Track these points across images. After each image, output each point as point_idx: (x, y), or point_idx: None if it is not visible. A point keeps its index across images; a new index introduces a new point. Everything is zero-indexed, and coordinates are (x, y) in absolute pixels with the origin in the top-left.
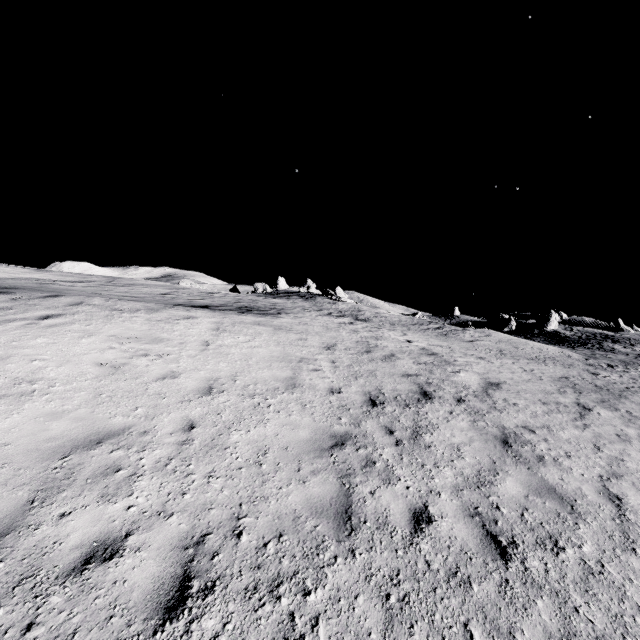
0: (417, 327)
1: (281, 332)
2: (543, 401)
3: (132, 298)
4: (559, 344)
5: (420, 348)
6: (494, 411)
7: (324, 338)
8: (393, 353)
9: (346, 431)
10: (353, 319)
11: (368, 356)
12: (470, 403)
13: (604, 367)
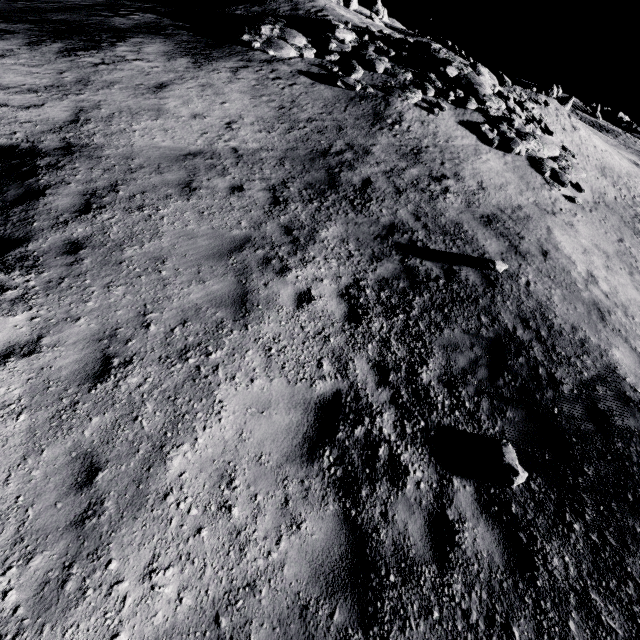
0: None
1: None
2: None
3: None
4: None
5: None
6: None
7: None
8: None
9: None
10: None
11: None
12: None
13: (637, 155)
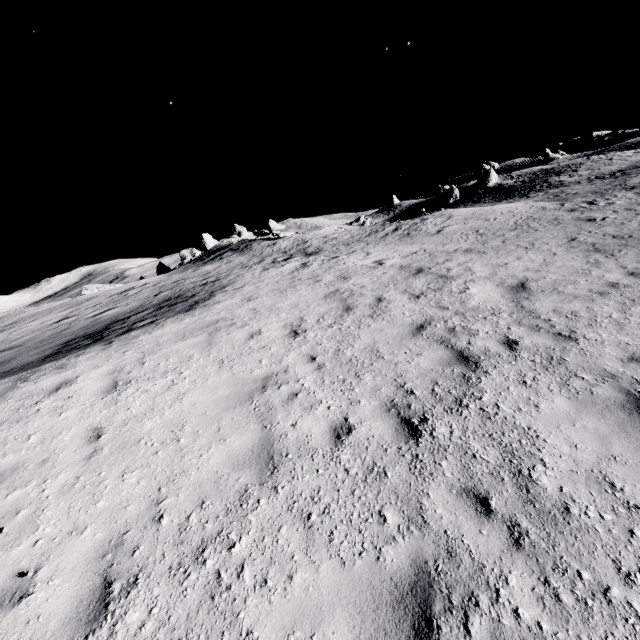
0: (374, 237)
1: (220, 337)
2: (596, 290)
3: (3, 354)
4: (510, 197)
5: (398, 268)
6: (567, 343)
7: (283, 315)
8: (377, 295)
9: (412, 560)
10: (303, 256)
11: (351, 318)
12: (526, 343)
13: (587, 207)
